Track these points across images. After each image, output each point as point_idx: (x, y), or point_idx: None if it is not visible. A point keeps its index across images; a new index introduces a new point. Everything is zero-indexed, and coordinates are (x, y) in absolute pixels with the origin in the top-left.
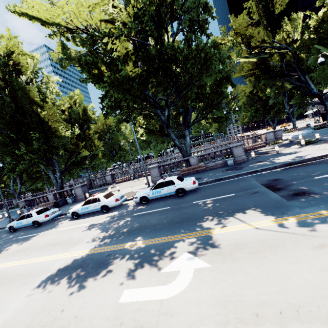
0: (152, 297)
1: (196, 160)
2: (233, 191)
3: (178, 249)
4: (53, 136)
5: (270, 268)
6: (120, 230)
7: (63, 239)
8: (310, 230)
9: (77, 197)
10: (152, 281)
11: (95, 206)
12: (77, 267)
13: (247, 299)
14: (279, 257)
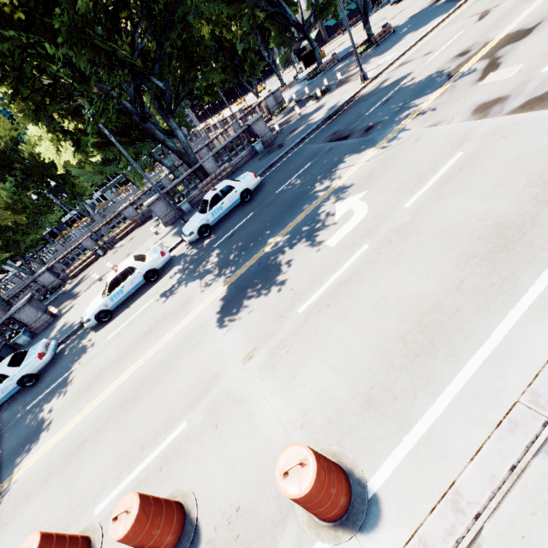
0: (354, 225)
1: (213, 163)
2: (306, 162)
3: (325, 209)
4: None
5: (403, 164)
6: (228, 258)
7: (149, 325)
8: (403, 139)
9: (32, 327)
10: (337, 227)
11: (133, 282)
12: (241, 292)
13: (408, 180)
14: (402, 158)
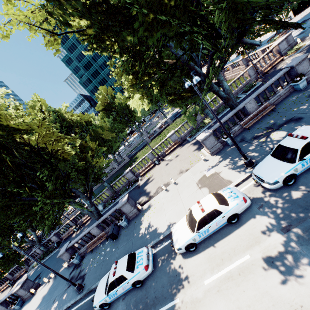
0: None
1: (253, 104)
2: None
3: None
4: (60, 163)
5: None
6: None
7: None
8: None
9: (128, 215)
10: None
11: (218, 223)
12: None
13: None
14: None
